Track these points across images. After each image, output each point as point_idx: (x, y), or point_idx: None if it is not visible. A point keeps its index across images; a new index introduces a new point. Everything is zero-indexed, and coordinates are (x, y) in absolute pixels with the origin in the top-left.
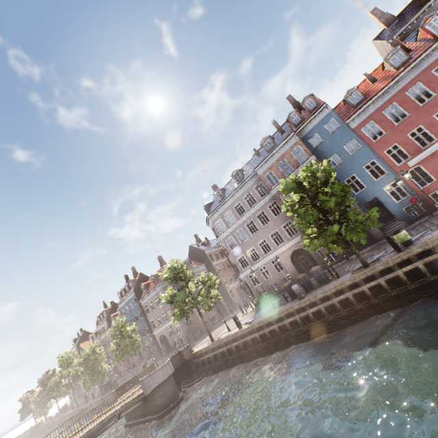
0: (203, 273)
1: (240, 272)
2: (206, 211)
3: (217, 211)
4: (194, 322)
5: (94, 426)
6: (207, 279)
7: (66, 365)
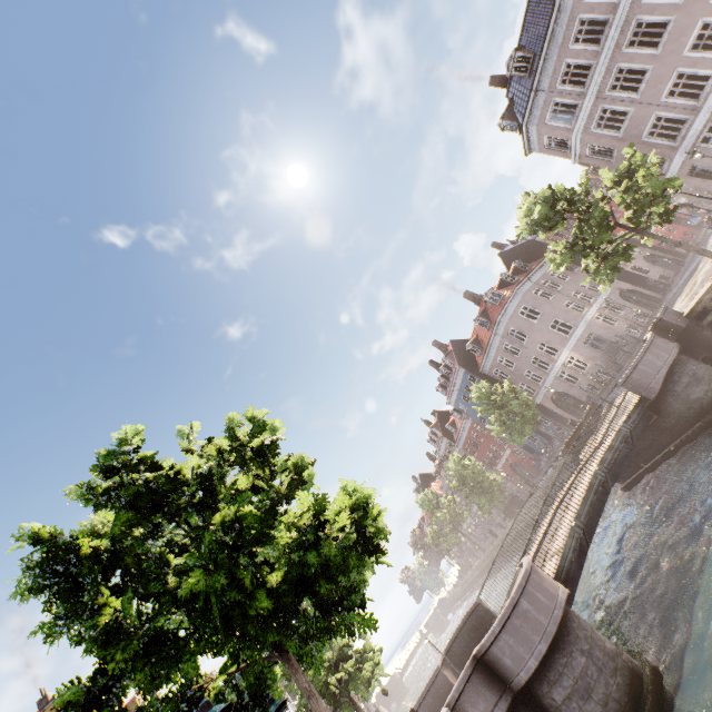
0: (604, 171)
1: (667, 160)
2: (508, 131)
3: (536, 91)
4: (606, 337)
5: (603, 455)
6: (626, 165)
7: (433, 509)
